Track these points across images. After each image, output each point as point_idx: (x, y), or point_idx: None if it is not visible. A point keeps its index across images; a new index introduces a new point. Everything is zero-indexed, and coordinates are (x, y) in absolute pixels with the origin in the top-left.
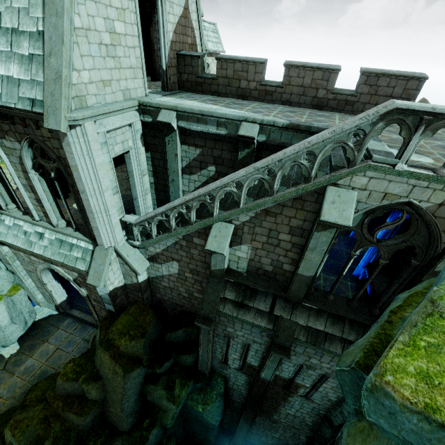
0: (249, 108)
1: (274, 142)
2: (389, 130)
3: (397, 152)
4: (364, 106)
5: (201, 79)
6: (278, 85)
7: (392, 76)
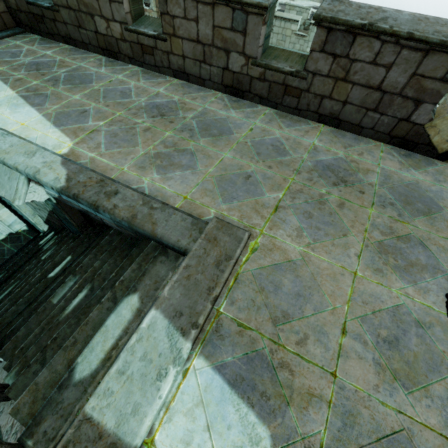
0: (77, 96)
1: (72, 205)
2: (317, 206)
3: (195, 401)
4: (321, 103)
5: (37, 8)
6: (156, 35)
7: (388, 35)
